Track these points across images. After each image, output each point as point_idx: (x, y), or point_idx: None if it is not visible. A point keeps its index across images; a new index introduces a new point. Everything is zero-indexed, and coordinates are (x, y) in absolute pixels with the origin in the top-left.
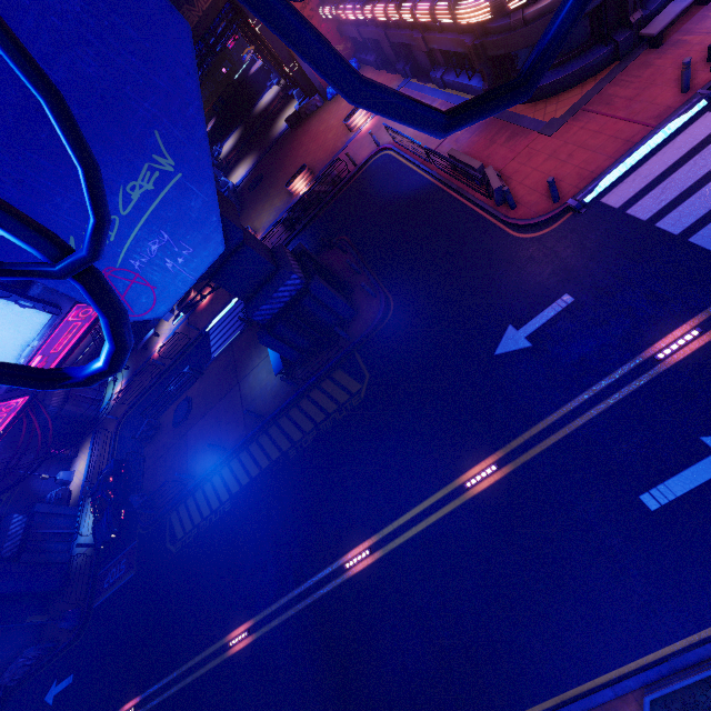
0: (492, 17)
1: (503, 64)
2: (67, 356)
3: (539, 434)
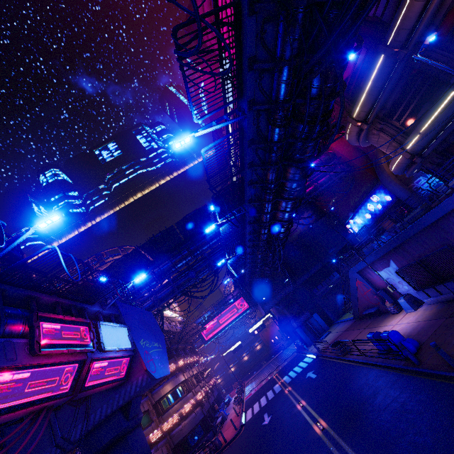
0: (177, 421)
1: (180, 450)
2: (97, 386)
3: (295, 399)
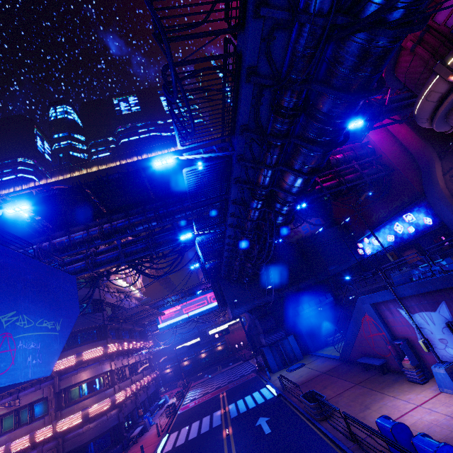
0: (78, 422)
1: None
2: None
3: None
